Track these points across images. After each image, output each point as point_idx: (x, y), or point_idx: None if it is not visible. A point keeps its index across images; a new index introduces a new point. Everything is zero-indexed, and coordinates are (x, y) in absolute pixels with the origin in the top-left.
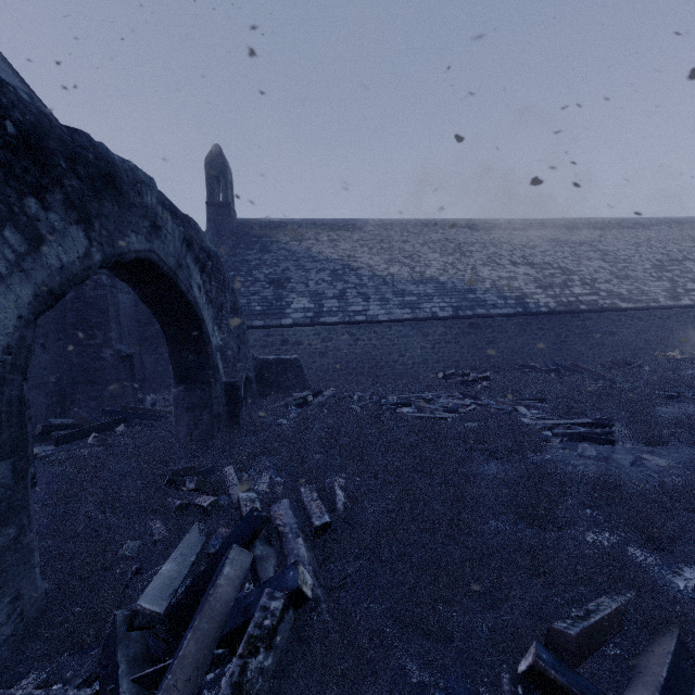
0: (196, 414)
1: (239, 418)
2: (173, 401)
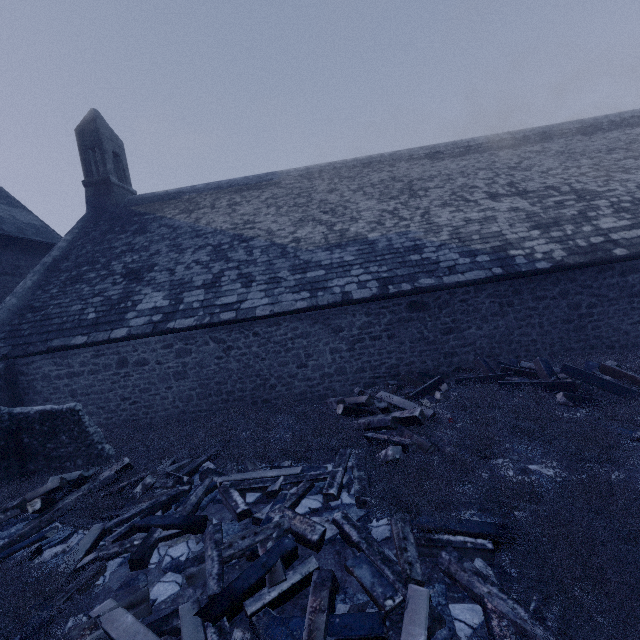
0: None
1: None
2: None
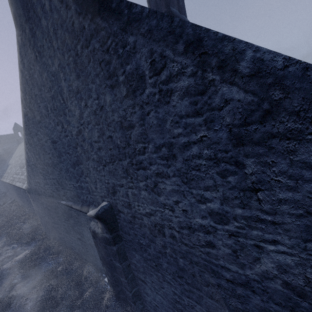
0: None
1: None
2: None
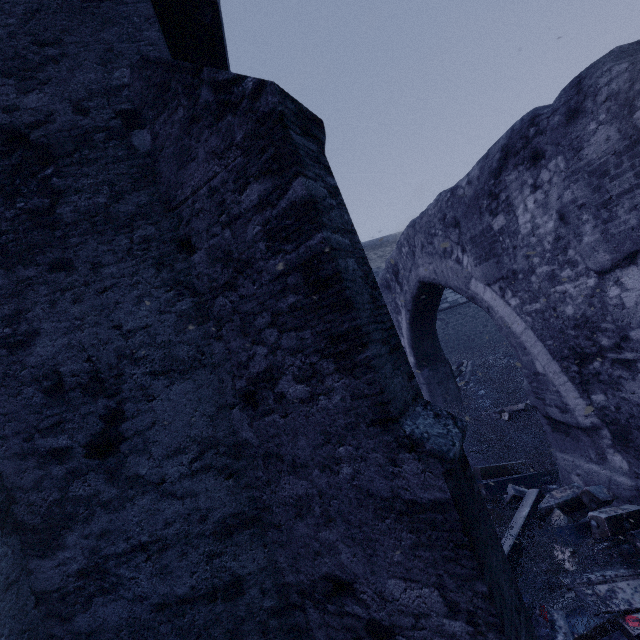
0: (444, 385)
1: (458, 386)
2: (426, 380)
